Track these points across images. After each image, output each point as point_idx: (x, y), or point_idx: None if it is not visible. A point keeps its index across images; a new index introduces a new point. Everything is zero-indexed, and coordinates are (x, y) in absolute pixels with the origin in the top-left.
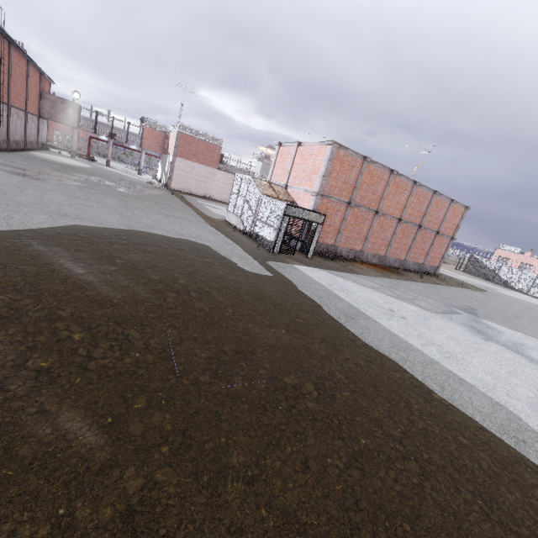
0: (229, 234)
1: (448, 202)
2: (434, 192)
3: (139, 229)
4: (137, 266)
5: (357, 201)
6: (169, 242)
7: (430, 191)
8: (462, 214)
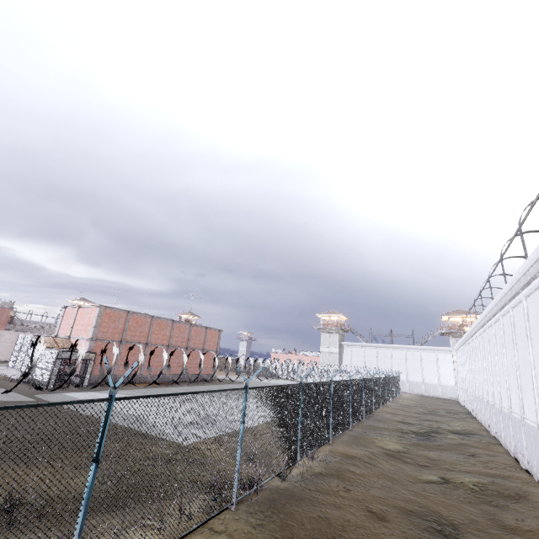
0: (4, 384)
1: (204, 328)
2: (191, 324)
3: None
4: None
5: (129, 339)
6: None
7: (188, 324)
8: (219, 335)
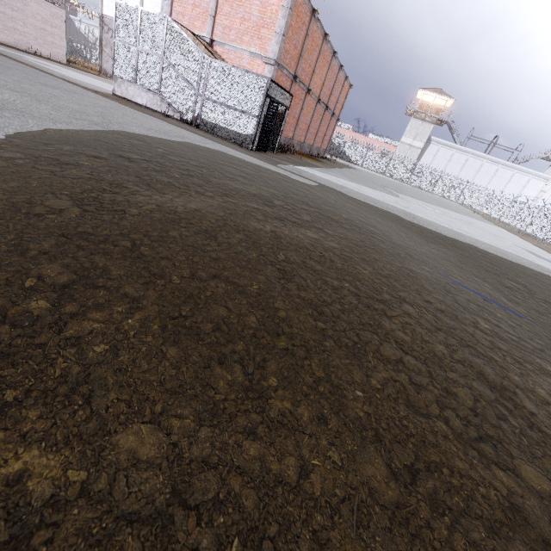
0: (176, 124)
1: (344, 79)
2: (340, 67)
3: (117, 129)
4: (300, 207)
5: (299, 75)
6: (199, 152)
7: (339, 65)
8: (347, 93)
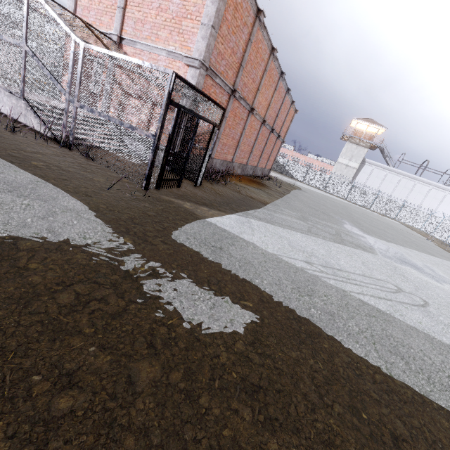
0: (5, 142)
1: (290, 103)
2: (287, 90)
3: None
4: None
5: (239, 89)
6: None
7: (286, 88)
8: (292, 118)
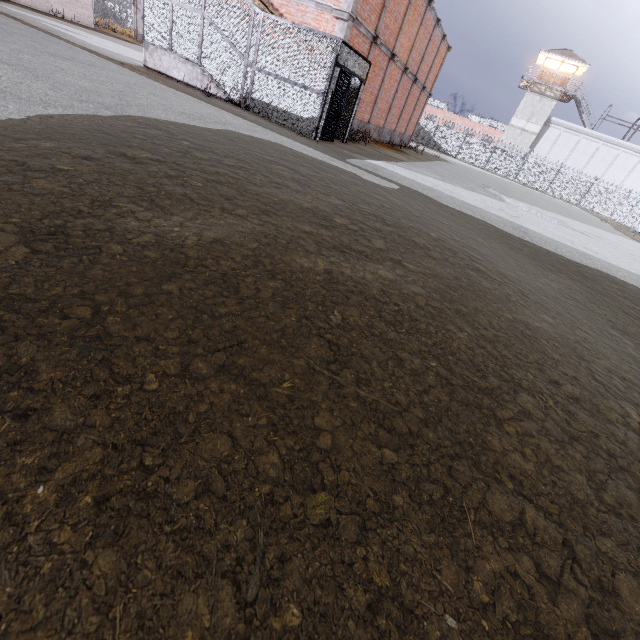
0: (219, 105)
1: (440, 39)
2: (436, 22)
3: (135, 114)
4: (371, 226)
5: (380, 34)
6: (241, 145)
7: (435, 19)
8: (443, 59)
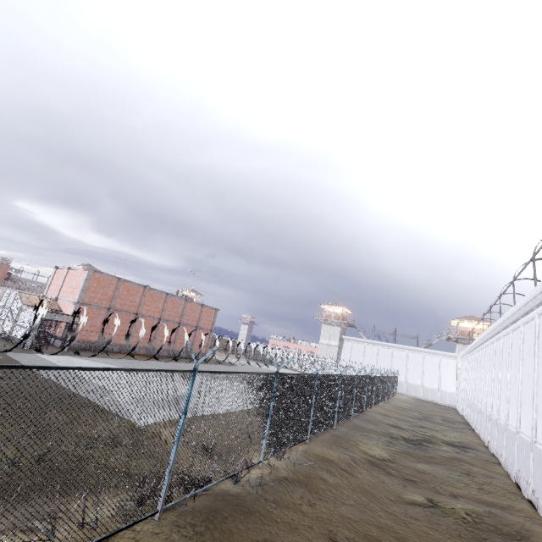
0: None
1: (200, 306)
2: (186, 300)
3: None
4: None
5: (118, 307)
6: None
7: (183, 299)
8: (215, 314)
